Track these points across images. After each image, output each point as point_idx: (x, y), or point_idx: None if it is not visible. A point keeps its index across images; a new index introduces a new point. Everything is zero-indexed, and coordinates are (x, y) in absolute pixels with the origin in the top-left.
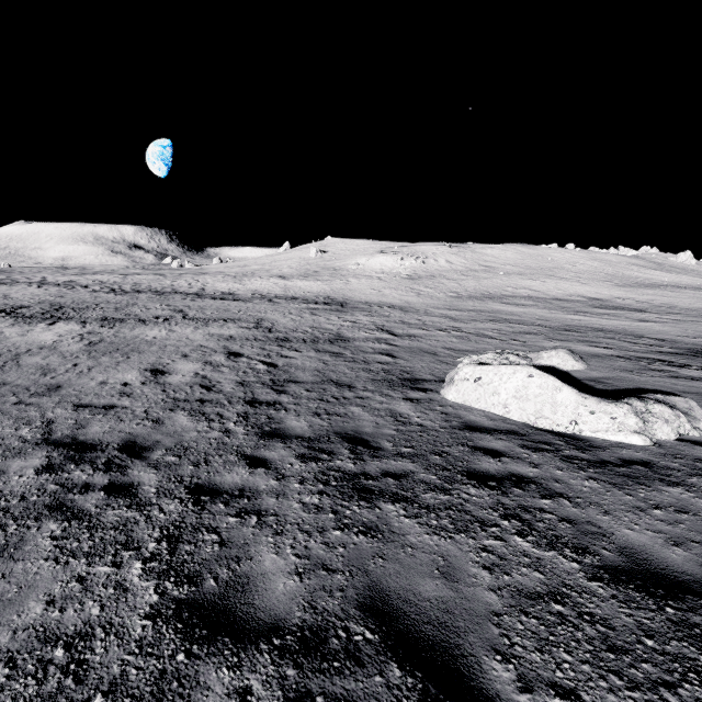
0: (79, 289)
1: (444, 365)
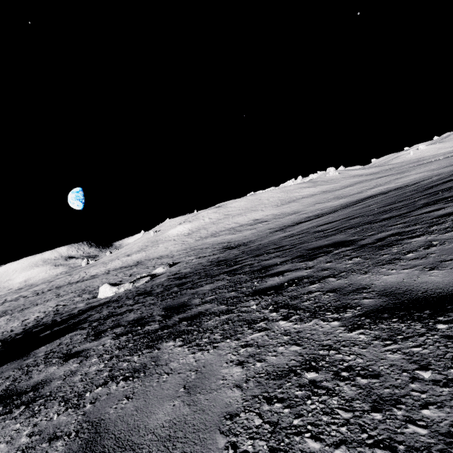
0: (21, 299)
1: None
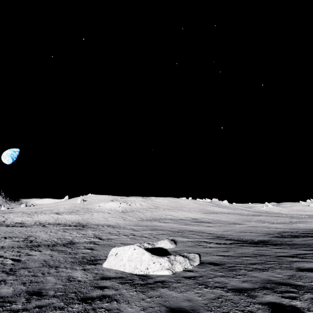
0: None
1: None
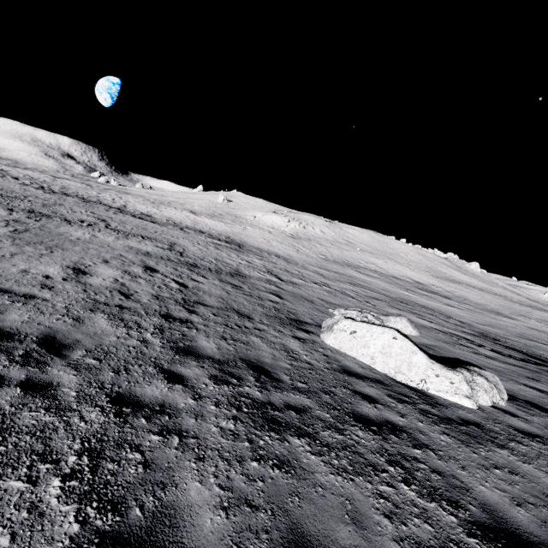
0: (9, 178)
1: (320, 313)
